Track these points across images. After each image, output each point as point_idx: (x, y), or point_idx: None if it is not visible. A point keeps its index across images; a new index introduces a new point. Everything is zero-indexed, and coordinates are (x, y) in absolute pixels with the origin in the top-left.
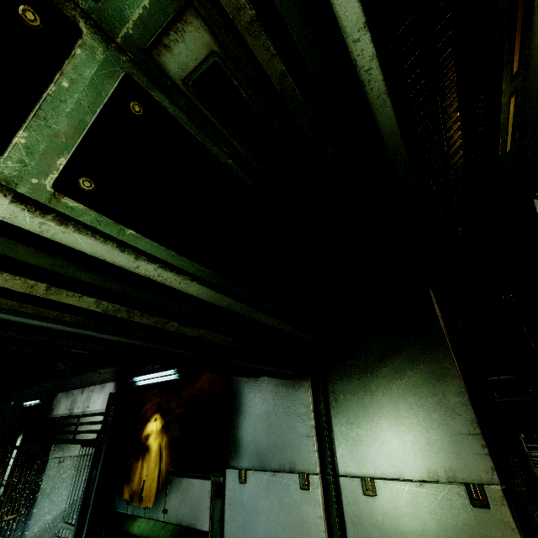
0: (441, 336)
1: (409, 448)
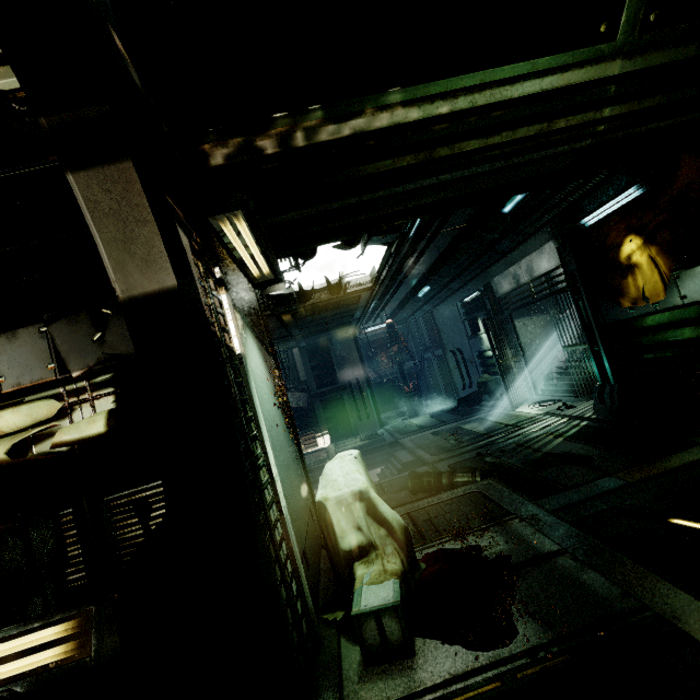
0: None
1: None
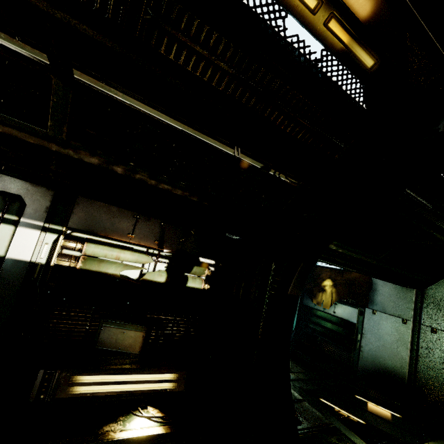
0: None
1: None
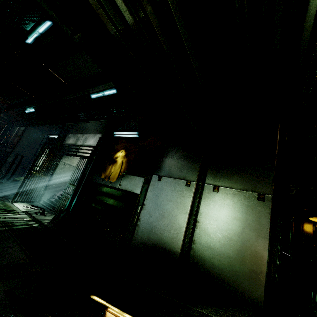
0: (275, 142)
1: (240, 179)
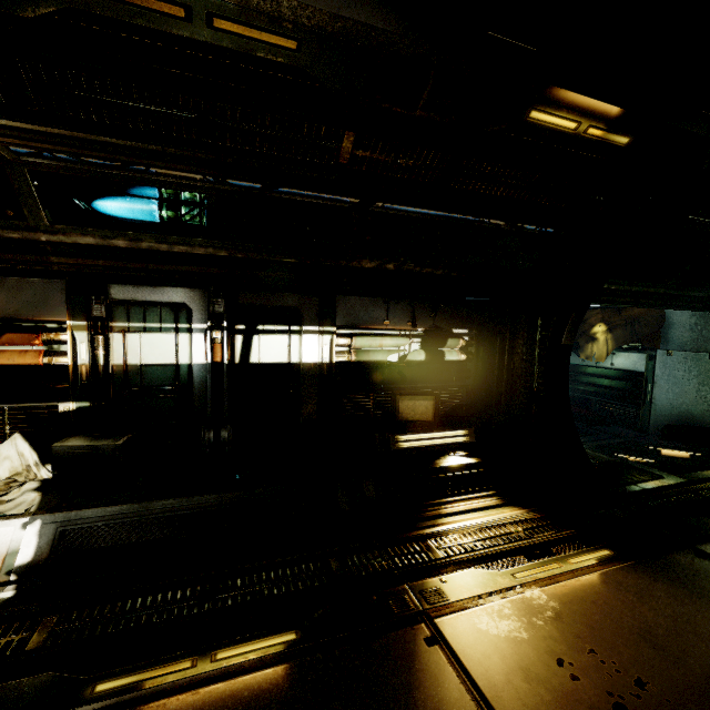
0: None
1: None
